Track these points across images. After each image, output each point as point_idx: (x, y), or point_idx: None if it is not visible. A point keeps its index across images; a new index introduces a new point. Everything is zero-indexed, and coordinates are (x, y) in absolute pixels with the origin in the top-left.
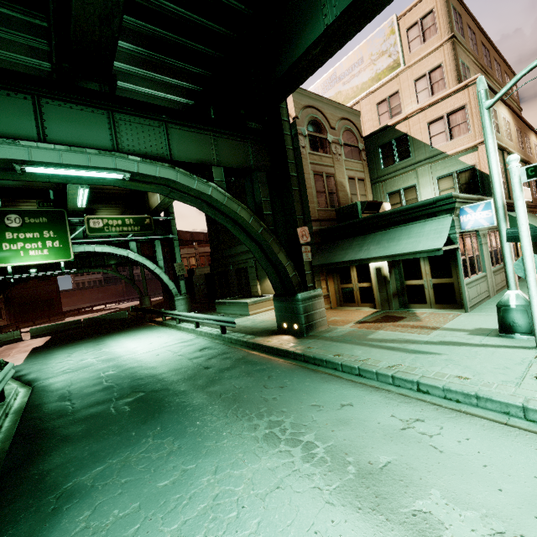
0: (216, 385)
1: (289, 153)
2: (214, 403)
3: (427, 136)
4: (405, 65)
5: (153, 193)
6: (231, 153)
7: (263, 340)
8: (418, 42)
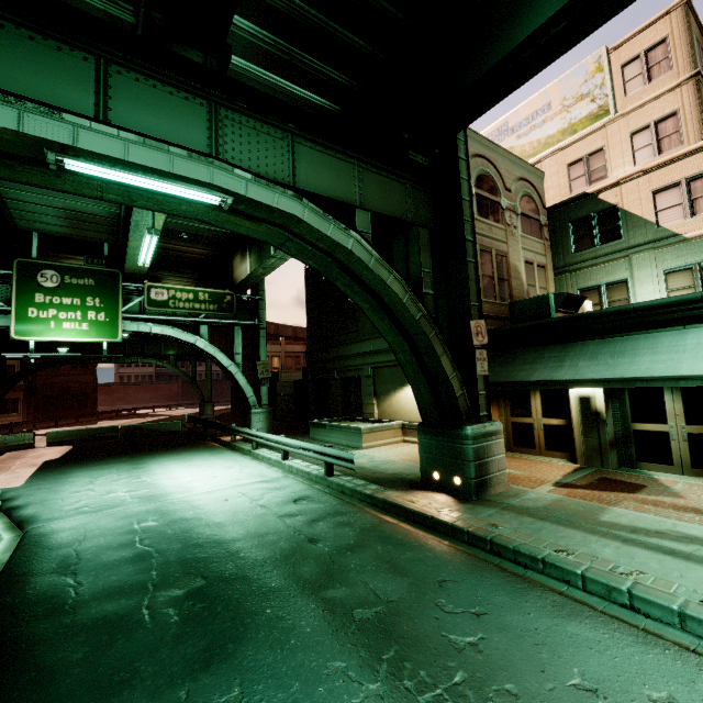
0: (339, 585)
1: (465, 207)
2: (344, 633)
3: (651, 210)
4: (617, 112)
5: (242, 261)
6: (380, 195)
7: (402, 497)
8: (639, 82)
